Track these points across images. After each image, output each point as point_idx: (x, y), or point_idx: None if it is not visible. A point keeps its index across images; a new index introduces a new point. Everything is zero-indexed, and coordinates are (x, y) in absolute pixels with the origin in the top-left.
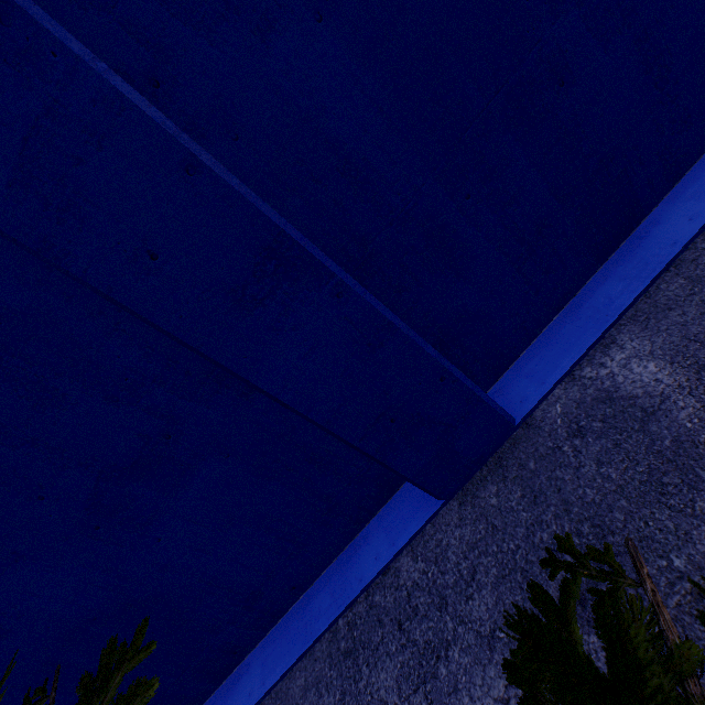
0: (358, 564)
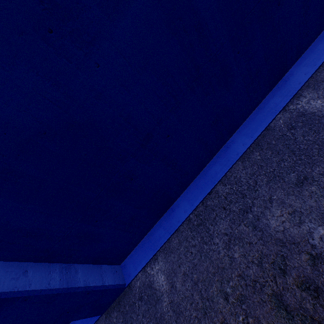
0: None
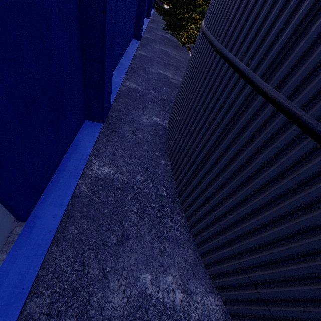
0: (147, 20)
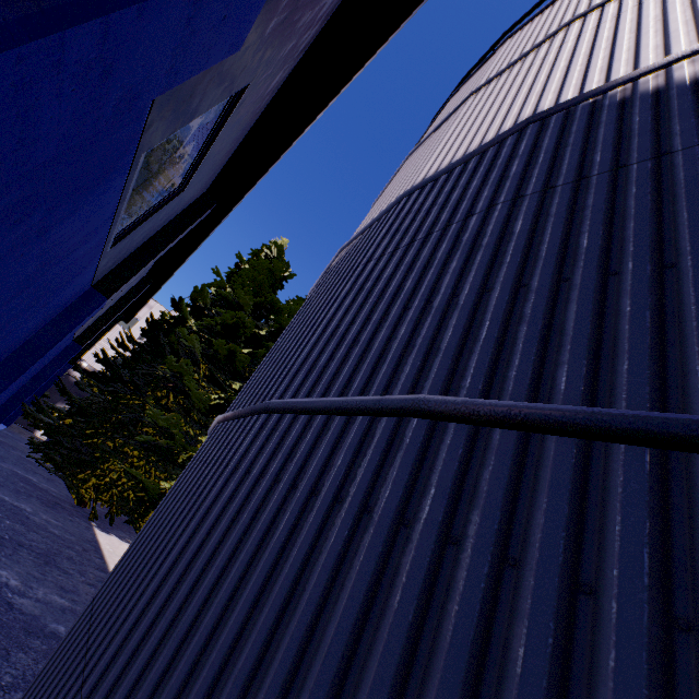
0: None
